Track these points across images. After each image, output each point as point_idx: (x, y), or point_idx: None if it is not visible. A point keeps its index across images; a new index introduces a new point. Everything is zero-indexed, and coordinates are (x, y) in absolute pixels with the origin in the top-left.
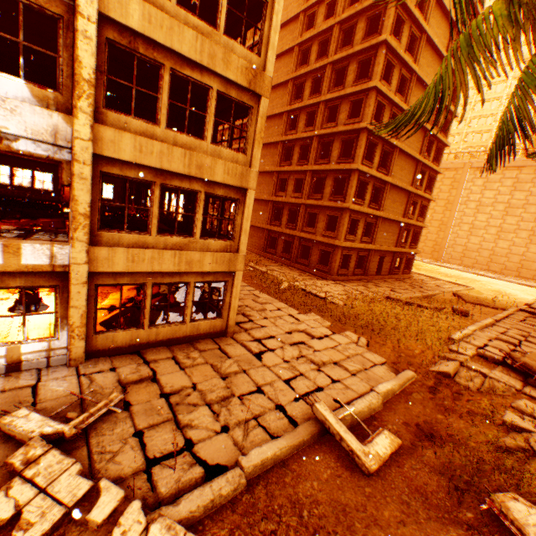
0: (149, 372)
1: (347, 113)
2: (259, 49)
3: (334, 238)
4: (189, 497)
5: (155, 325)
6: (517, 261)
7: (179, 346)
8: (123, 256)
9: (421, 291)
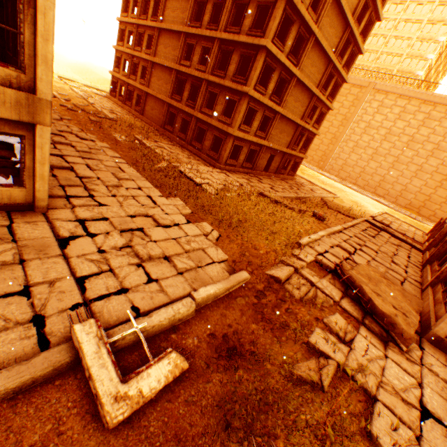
0: None
1: None
2: None
3: (229, 125)
4: None
5: None
6: (378, 181)
7: None
8: None
9: (296, 193)
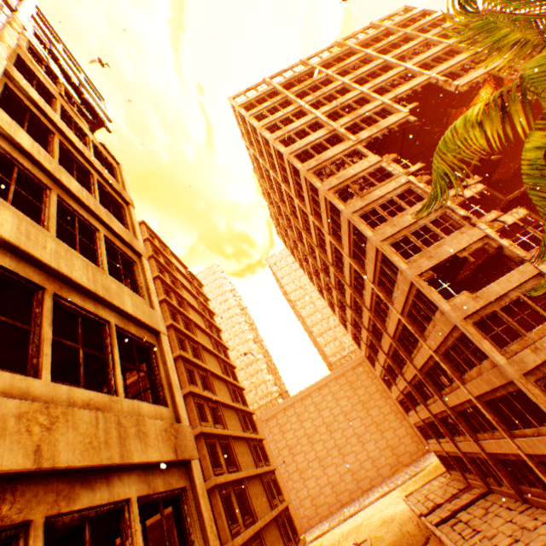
0: None
1: None
2: (162, 396)
3: None
4: None
5: None
6: (351, 477)
7: None
8: None
9: None
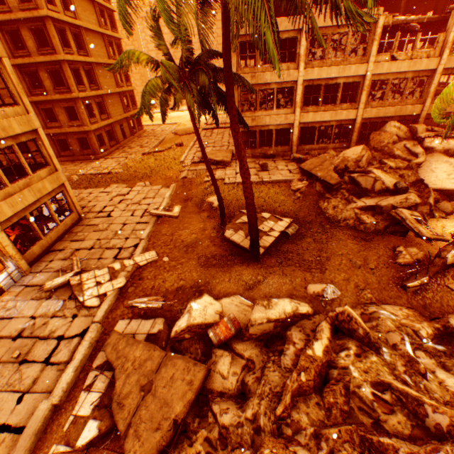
0: (72, 249)
1: None
2: None
3: (82, 125)
4: (137, 251)
5: (46, 235)
6: None
7: (66, 237)
8: (7, 207)
9: (157, 140)
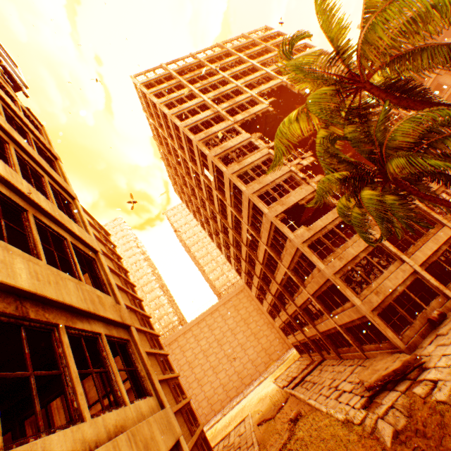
0: None
1: None
2: (106, 290)
3: None
4: None
5: None
6: (237, 377)
7: None
8: None
9: (249, 445)
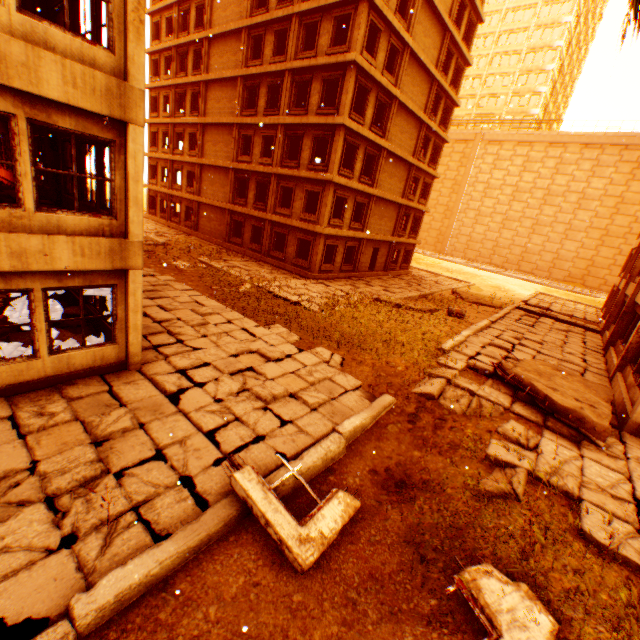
0: None
1: (330, 36)
2: None
3: (315, 223)
4: None
5: None
6: (519, 254)
7: (33, 394)
8: None
9: (418, 290)
